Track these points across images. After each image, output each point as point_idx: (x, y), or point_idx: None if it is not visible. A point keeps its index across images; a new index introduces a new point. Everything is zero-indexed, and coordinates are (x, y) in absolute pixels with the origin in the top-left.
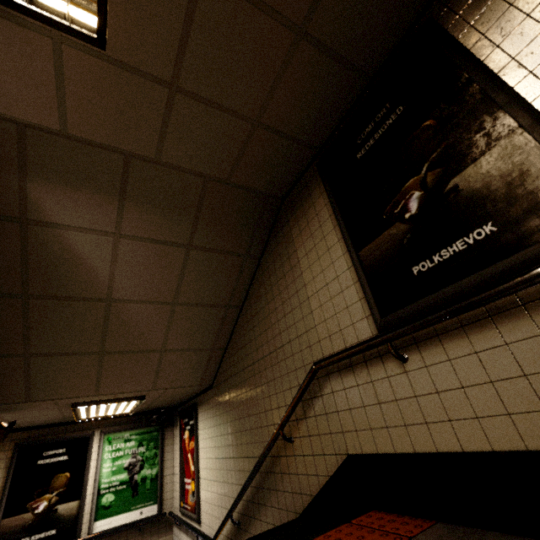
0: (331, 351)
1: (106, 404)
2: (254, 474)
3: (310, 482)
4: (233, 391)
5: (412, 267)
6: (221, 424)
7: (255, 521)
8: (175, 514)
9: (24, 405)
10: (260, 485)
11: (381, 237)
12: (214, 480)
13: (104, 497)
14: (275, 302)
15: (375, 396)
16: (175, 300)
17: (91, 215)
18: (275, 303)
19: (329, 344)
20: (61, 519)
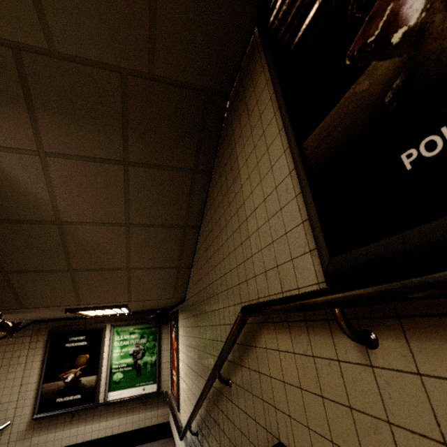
0: (266, 293)
1: (94, 311)
2: (200, 402)
3: (243, 441)
4: (195, 309)
5: (400, 153)
6: (189, 337)
7: (205, 441)
8: (167, 395)
9: (23, 310)
10: (209, 411)
11: (340, 104)
12: (185, 383)
13: (115, 375)
14: (220, 223)
15: (316, 382)
16: (126, 221)
17: (4, 131)
18: (220, 224)
19: (264, 283)
20: (84, 388)
